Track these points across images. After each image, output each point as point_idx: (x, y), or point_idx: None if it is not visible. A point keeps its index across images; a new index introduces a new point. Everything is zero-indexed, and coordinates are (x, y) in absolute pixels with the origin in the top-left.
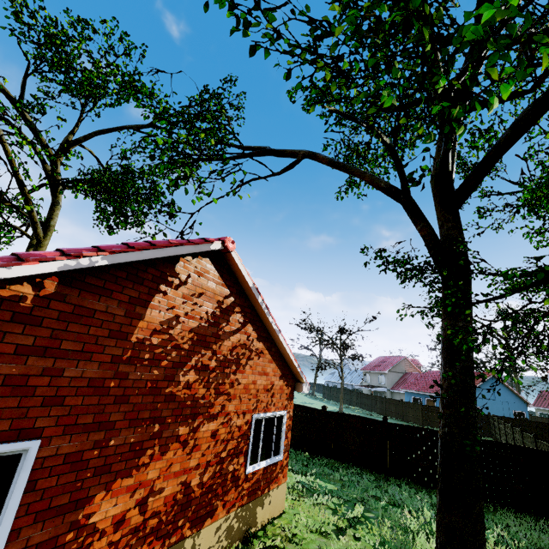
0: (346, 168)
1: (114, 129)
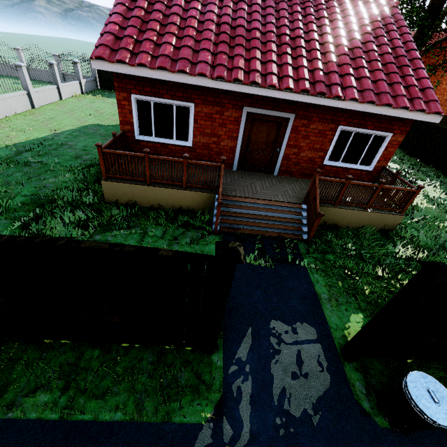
0: None
1: None
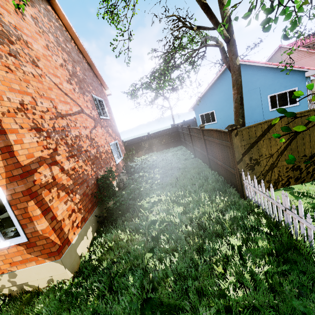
0: None
1: None
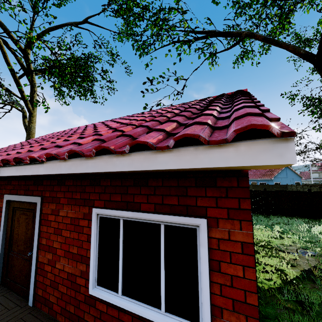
0: (276, 42)
1: (60, 25)
